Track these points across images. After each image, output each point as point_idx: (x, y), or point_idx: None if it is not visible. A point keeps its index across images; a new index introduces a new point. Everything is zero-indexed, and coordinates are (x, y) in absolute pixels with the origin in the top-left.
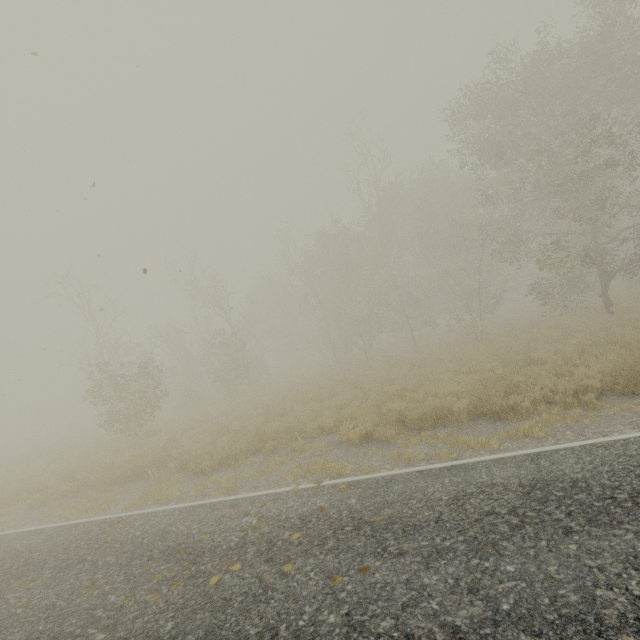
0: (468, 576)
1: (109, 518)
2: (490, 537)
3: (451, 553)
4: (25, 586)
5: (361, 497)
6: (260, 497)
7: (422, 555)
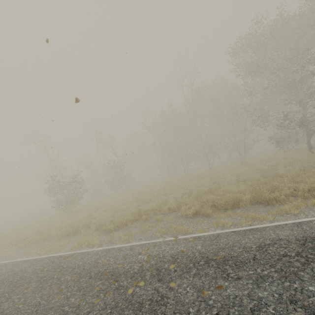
0: (286, 292)
1: (63, 254)
2: (291, 269)
3: (270, 278)
4: (22, 292)
5: (203, 245)
6: (145, 244)
7: (252, 279)
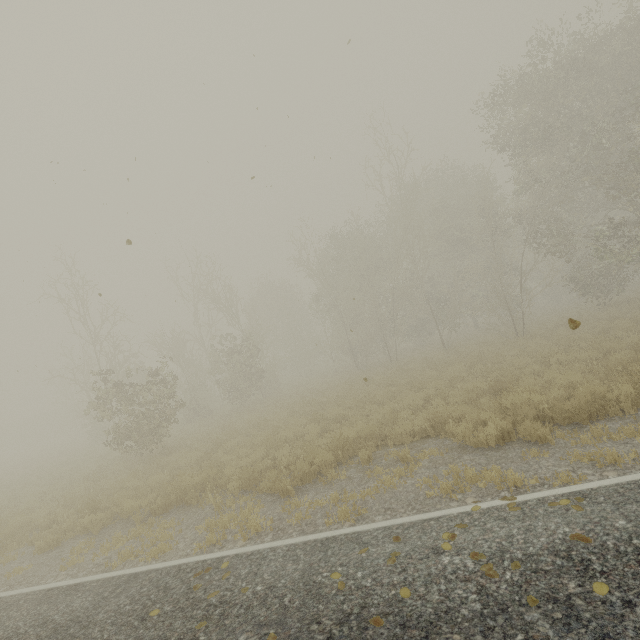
0: None
1: (184, 564)
2: None
3: None
4: None
5: (630, 517)
6: (427, 523)
7: None
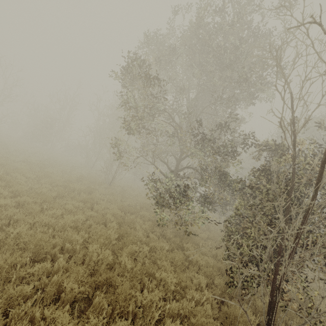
0: None
1: None
2: None
3: None
4: None
5: None
6: None
7: None
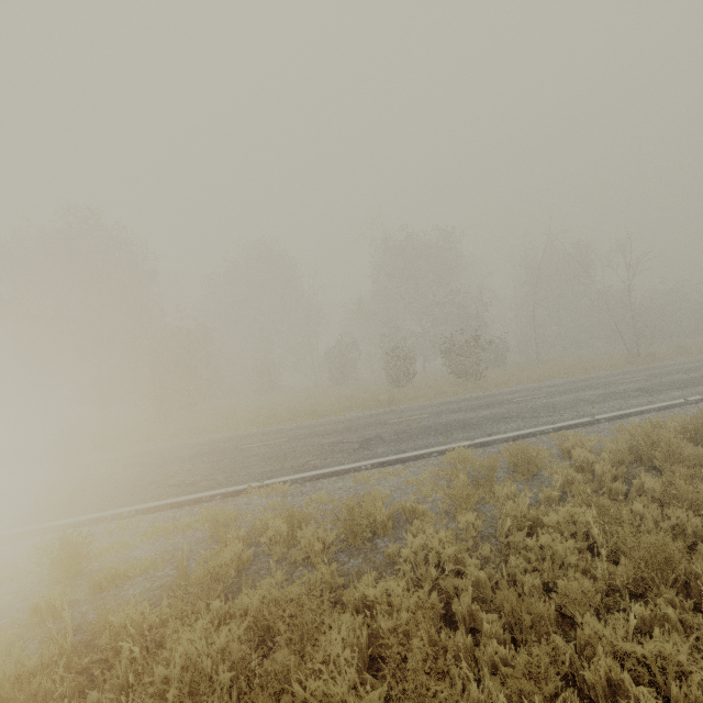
0: None
1: None
2: None
3: None
4: None
5: None
6: None
7: None
